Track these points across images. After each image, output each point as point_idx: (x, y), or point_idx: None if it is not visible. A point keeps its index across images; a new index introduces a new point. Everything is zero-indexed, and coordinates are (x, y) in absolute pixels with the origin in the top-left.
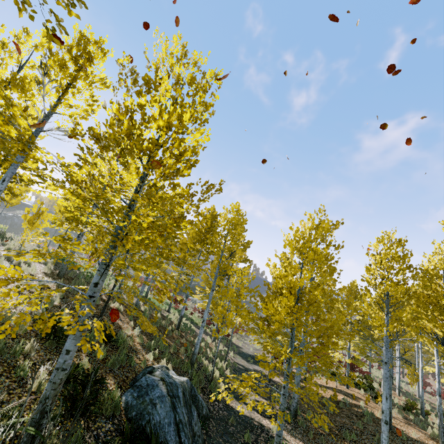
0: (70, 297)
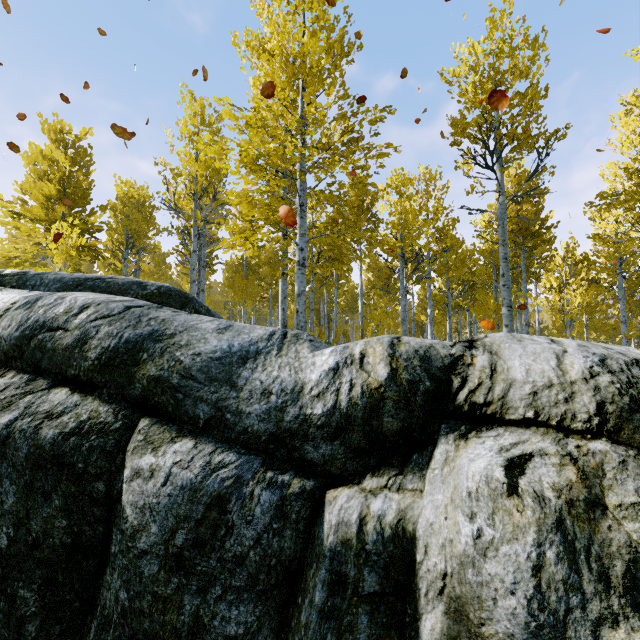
0: None
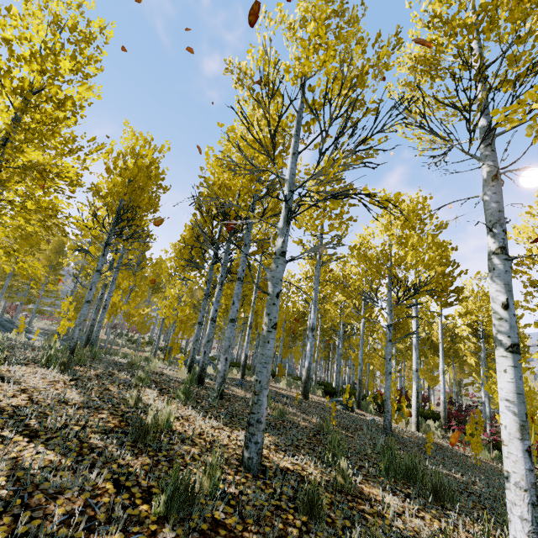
0: None
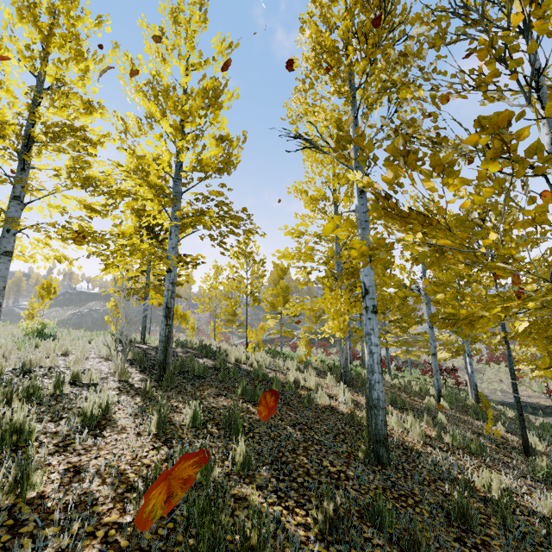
0: (421, 417)
